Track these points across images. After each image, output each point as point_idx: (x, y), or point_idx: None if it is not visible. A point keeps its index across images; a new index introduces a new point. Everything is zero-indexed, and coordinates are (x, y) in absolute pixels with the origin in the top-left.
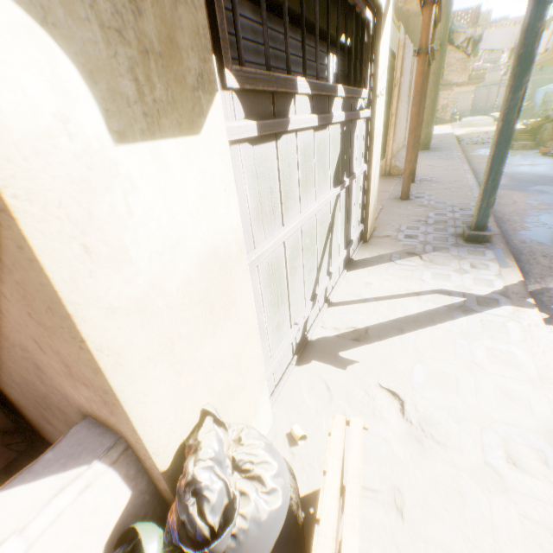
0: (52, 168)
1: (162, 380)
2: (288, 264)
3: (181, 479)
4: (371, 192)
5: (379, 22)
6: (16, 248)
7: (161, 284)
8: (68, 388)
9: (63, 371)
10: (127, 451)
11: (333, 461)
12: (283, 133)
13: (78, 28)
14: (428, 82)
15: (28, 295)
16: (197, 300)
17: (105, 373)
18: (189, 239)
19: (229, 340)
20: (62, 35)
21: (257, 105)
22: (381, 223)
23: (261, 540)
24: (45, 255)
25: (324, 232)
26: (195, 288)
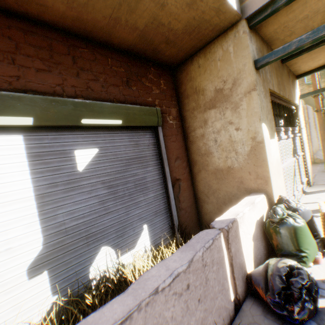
0: (267, 141)
1: (274, 181)
2: (284, 176)
3: (281, 202)
4: (307, 164)
5: (297, 108)
6: (262, 151)
7: (273, 162)
8: (251, 184)
9: (253, 178)
10: (266, 196)
11: (322, 205)
12: (280, 140)
13: (267, 127)
14: (324, 120)
15: (257, 160)
16: (276, 168)
17: (269, 172)
18: (274, 156)
19: (280, 183)
20: (267, 128)
21: (275, 134)
22: (316, 180)
23: (306, 214)
24: (266, 151)
25: (292, 172)
26: (276, 166)
